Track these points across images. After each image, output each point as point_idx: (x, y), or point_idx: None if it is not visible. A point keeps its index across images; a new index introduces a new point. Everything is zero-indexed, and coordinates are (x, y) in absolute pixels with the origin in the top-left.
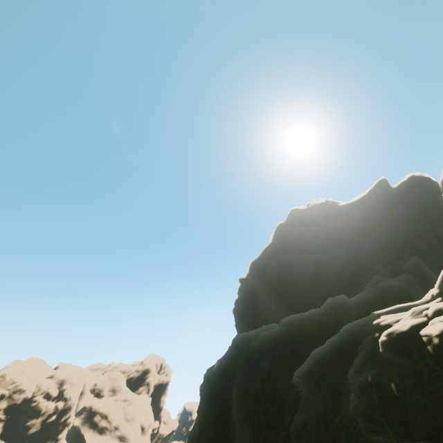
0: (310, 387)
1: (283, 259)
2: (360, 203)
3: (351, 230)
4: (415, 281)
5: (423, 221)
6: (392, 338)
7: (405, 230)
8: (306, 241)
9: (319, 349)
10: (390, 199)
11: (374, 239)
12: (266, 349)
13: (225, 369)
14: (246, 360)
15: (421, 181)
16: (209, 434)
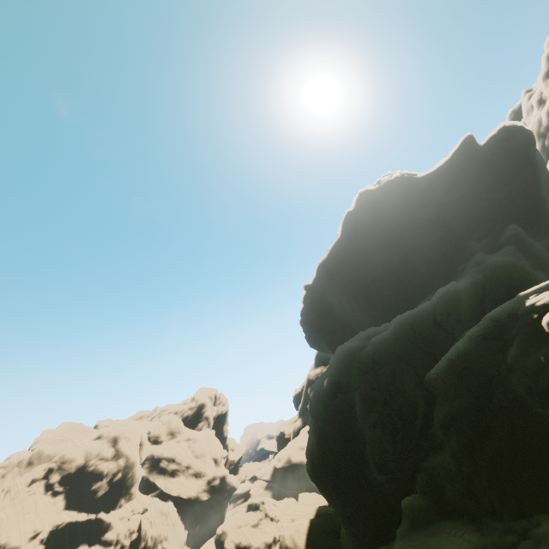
0: (452, 380)
1: (361, 255)
2: (443, 171)
3: (436, 206)
4: (519, 252)
5: (516, 182)
6: None
7: (497, 195)
8: (386, 229)
9: (460, 343)
10: (477, 161)
11: (462, 213)
12: (383, 355)
13: (337, 384)
14: (362, 370)
15: (513, 132)
16: (331, 447)
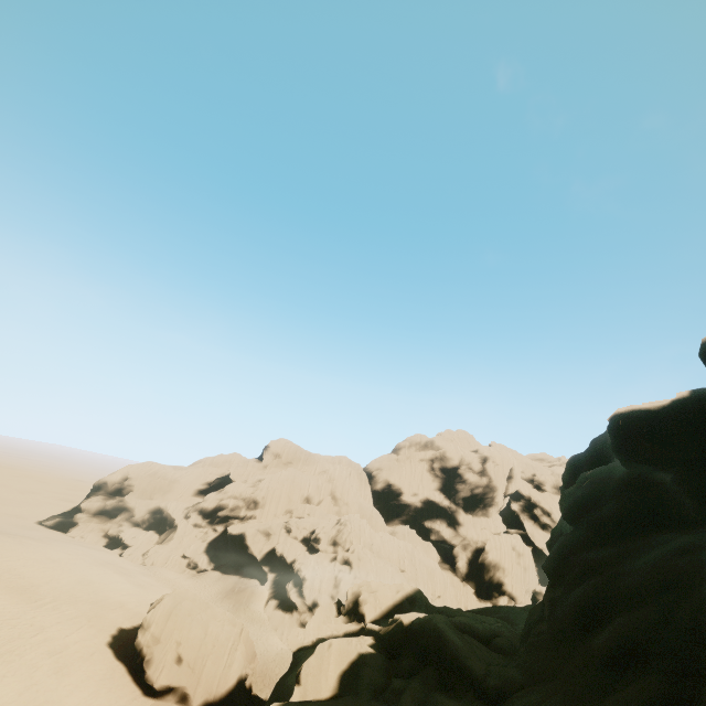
0: None
1: None
2: None
3: None
4: None
5: None
6: None
7: None
8: None
9: None
10: None
11: None
12: None
13: (579, 464)
14: (599, 457)
15: None
16: (566, 532)
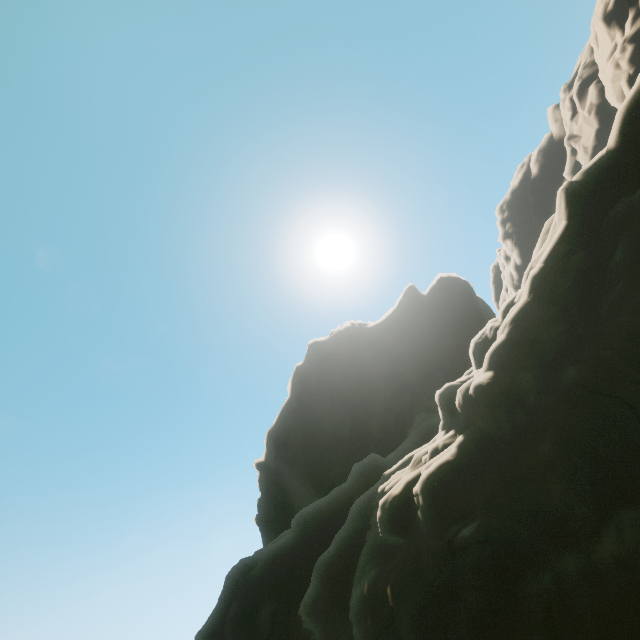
0: (322, 627)
1: (307, 419)
2: (392, 321)
3: (388, 358)
4: None
5: (464, 331)
6: (385, 511)
7: (448, 345)
8: (332, 385)
9: (324, 556)
10: (423, 310)
11: (417, 364)
12: (269, 580)
13: None
14: (241, 610)
15: (451, 283)
16: None
